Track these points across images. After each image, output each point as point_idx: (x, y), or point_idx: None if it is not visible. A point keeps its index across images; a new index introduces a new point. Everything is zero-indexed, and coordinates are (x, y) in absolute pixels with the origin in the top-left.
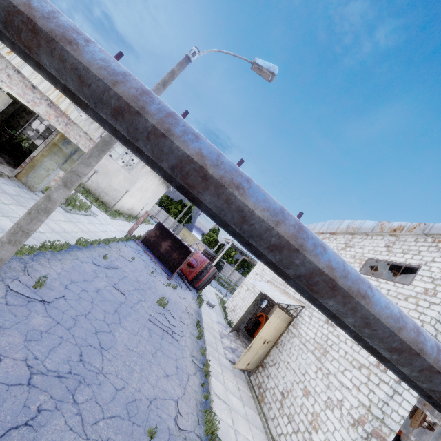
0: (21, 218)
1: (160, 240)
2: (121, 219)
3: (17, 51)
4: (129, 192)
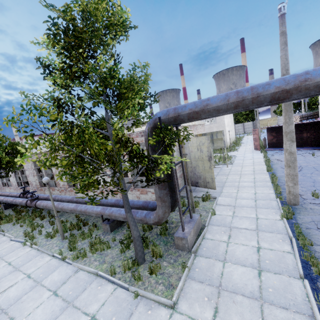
0: (287, 171)
1: (281, 136)
2: (238, 148)
3: (310, 96)
4: (226, 131)
